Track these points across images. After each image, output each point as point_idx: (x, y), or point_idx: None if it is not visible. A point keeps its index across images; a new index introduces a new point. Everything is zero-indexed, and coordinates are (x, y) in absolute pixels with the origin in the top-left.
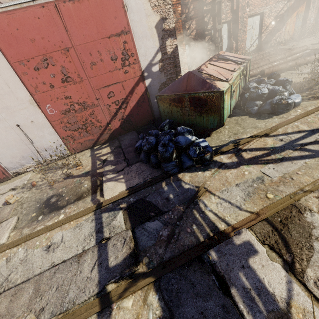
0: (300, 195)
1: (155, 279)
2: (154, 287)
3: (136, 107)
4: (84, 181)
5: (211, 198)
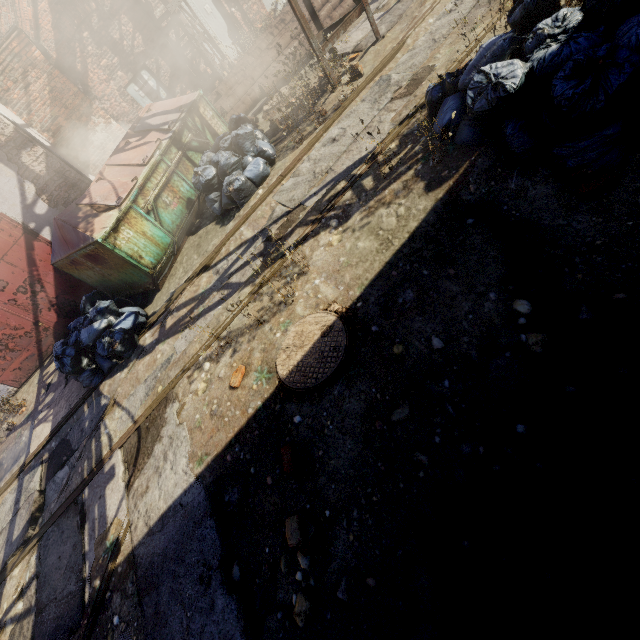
0: (178, 379)
1: (38, 540)
2: (38, 547)
3: (62, 279)
4: (24, 432)
5: (115, 414)
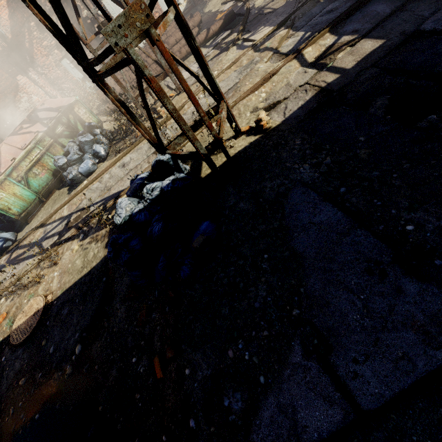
0: None
1: None
2: None
3: None
4: None
5: None
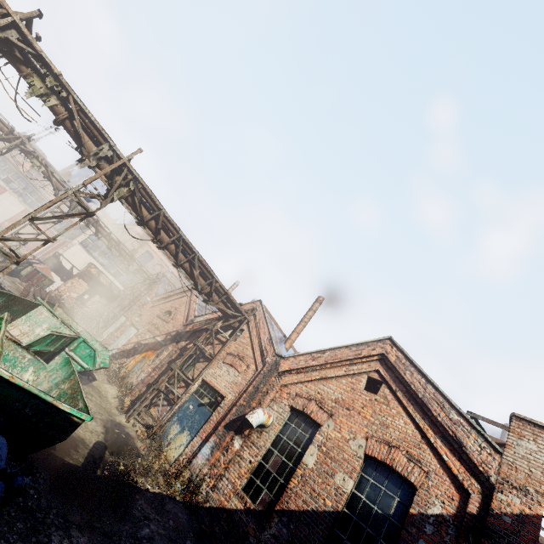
0: None
1: None
2: None
3: None
4: None
5: None
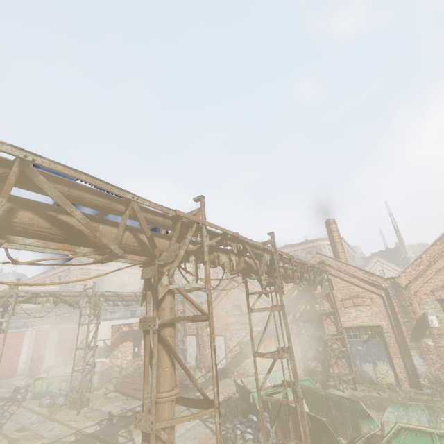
0: None
1: None
2: None
3: None
4: None
5: None
